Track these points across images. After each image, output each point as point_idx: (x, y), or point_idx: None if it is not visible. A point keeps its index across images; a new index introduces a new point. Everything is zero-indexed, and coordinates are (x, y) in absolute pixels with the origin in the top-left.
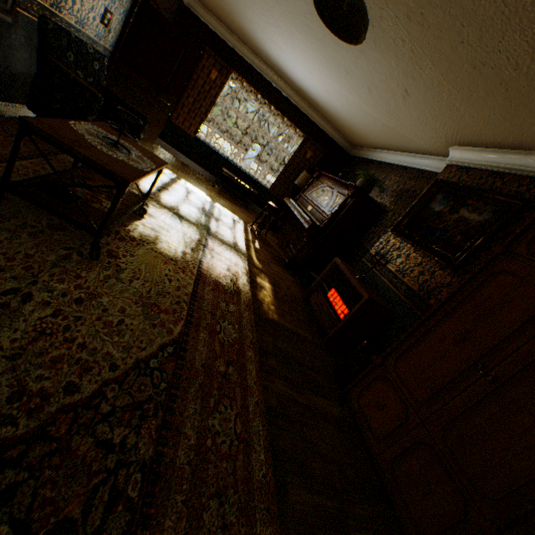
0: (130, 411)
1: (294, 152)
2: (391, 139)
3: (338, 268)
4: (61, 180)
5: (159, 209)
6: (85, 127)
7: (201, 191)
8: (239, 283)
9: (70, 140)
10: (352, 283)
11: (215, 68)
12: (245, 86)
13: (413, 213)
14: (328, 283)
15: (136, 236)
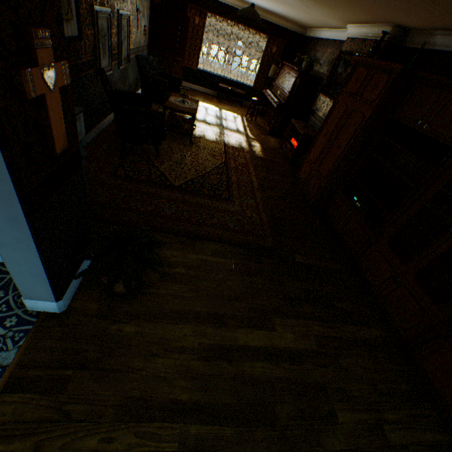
0: (219, 174)
1: (263, 53)
2: (320, 24)
3: (293, 125)
4: (177, 122)
5: (198, 123)
6: (172, 100)
7: (212, 105)
8: (242, 146)
9: (176, 107)
10: (297, 130)
11: (196, 16)
12: (218, 18)
13: (329, 78)
14: (290, 135)
15: (197, 136)
